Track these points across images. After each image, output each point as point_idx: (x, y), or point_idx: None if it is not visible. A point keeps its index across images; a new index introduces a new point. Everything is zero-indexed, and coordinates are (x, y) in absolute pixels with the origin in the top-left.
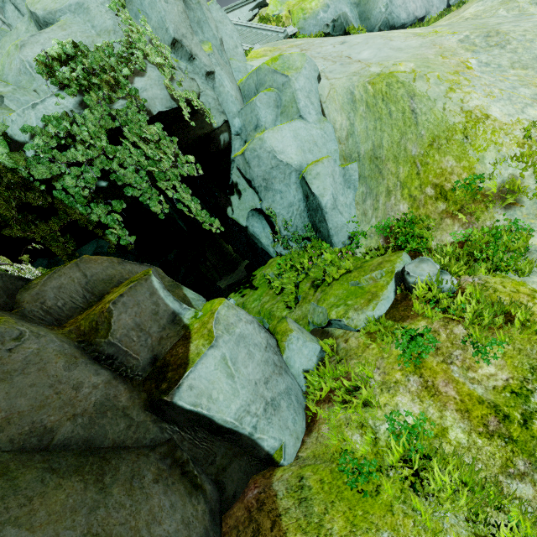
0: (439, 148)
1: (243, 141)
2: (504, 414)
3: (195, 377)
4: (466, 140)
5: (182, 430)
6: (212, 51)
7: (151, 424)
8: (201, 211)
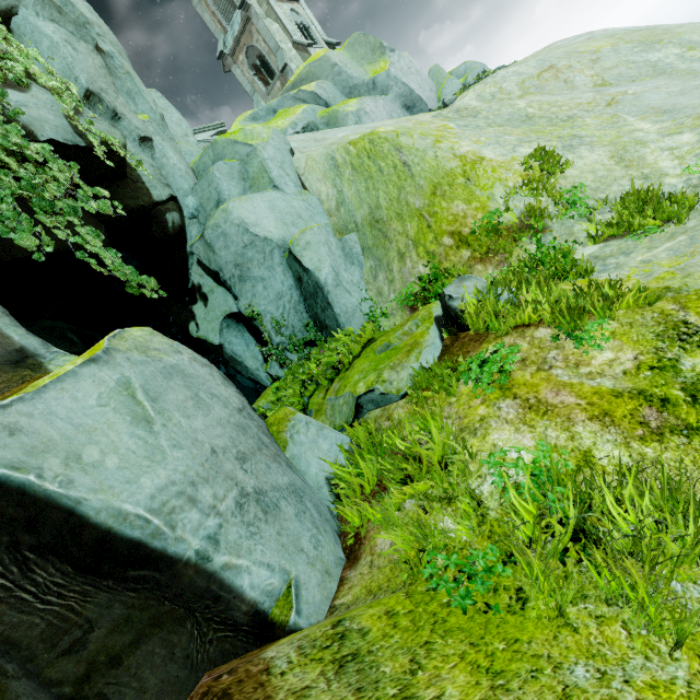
0: (443, 195)
1: (203, 226)
2: (660, 398)
3: (34, 414)
4: (469, 182)
5: None
6: (149, 119)
7: None
8: (123, 264)
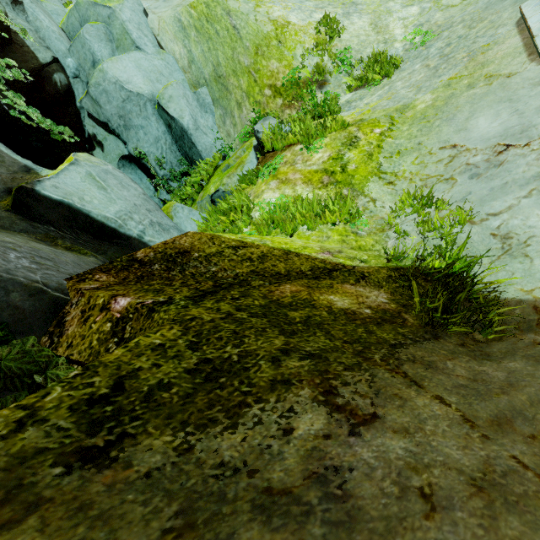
0: (263, 55)
1: (85, 84)
2: (331, 172)
3: (60, 183)
4: (280, 44)
5: (60, 231)
6: None
7: (17, 220)
8: (44, 118)
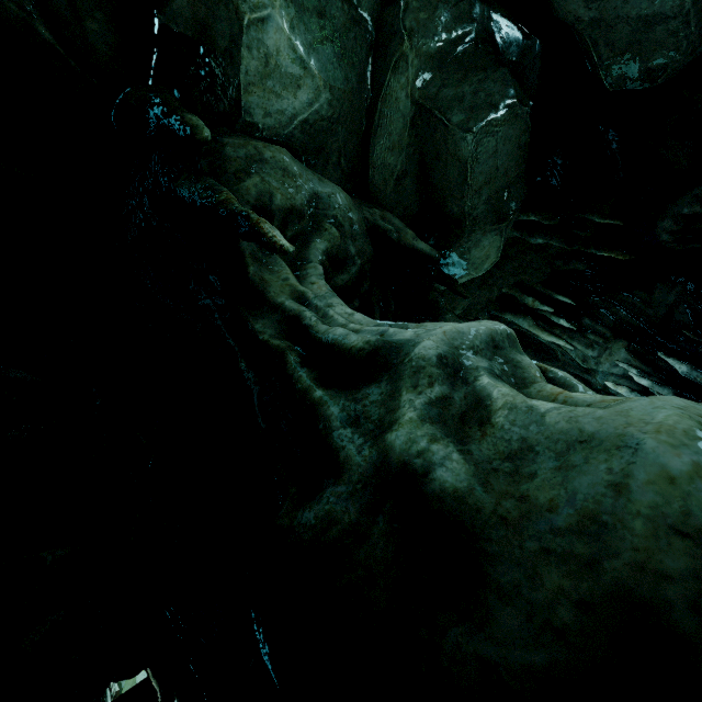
0: None
1: None
2: None
3: None
4: None
5: None
6: None
7: None
8: None
